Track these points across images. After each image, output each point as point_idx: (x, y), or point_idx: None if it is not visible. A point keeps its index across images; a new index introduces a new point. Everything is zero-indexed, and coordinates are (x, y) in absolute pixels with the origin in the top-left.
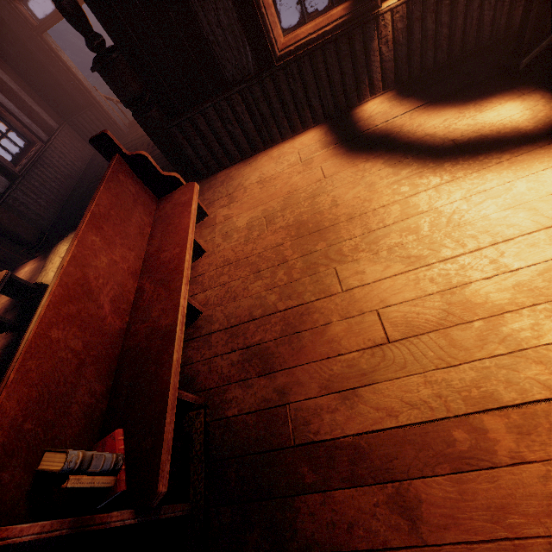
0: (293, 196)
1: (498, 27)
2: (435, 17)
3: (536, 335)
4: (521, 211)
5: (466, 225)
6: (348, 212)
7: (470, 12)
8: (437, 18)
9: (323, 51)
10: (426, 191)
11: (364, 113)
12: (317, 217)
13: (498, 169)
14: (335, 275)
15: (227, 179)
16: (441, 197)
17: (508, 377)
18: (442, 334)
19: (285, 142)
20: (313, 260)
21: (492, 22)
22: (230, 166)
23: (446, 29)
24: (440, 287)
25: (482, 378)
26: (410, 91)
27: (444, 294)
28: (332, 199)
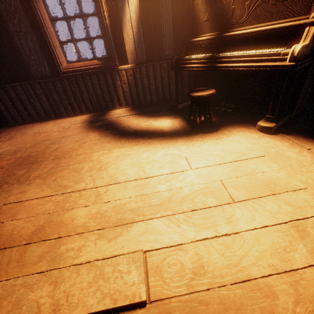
0: (42, 142)
1: None
2: (147, 80)
3: (75, 255)
4: (134, 167)
5: (104, 170)
6: (57, 154)
7: (164, 83)
8: (149, 80)
9: (90, 77)
10: (103, 150)
11: (112, 112)
12: (40, 155)
13: (141, 145)
14: (7, 192)
15: (22, 128)
16: (107, 154)
17: (19, 298)
18: (20, 248)
19: (69, 117)
20: (7, 179)
21: (175, 90)
22: (32, 123)
23: (154, 86)
24: (55, 208)
25: (0, 297)
26: (137, 108)
27: (53, 214)
28: (58, 146)
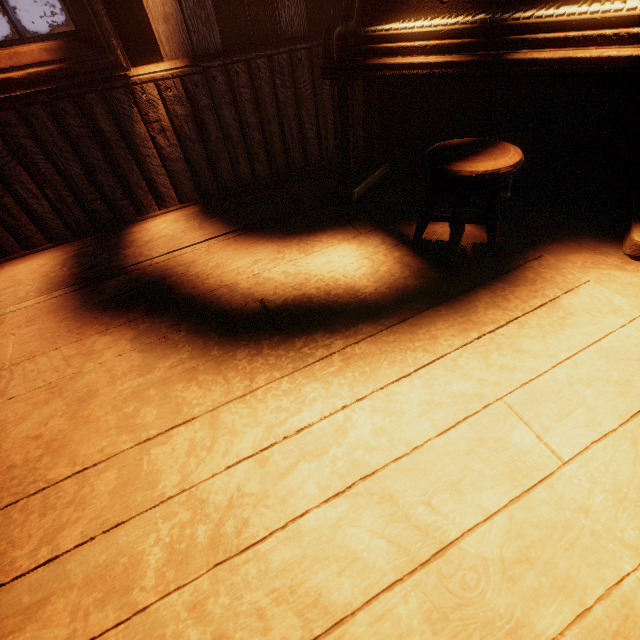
0: None
1: (328, 147)
2: (236, 113)
3: None
4: (365, 508)
5: (247, 561)
6: None
7: (286, 119)
8: (241, 115)
9: (23, 116)
10: (187, 427)
11: (143, 234)
12: None
13: (324, 373)
14: None
15: None
16: (212, 446)
17: None
18: None
19: None
20: None
21: (318, 140)
22: None
23: (258, 134)
24: None
25: None
26: (220, 210)
27: None
28: None
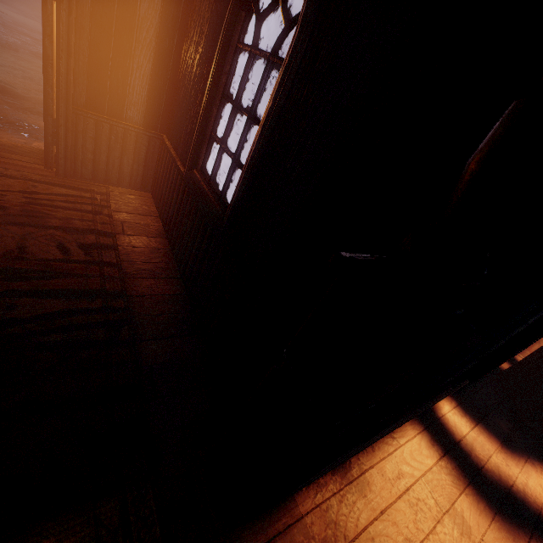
0: None
1: None
2: None
3: None
4: None
5: None
6: None
7: None
8: None
9: None
10: None
11: (452, 425)
12: None
13: None
14: None
15: (337, 538)
16: None
17: None
18: None
19: (389, 443)
20: None
21: None
22: (317, 480)
23: None
24: None
25: None
26: (470, 410)
27: None
28: None
